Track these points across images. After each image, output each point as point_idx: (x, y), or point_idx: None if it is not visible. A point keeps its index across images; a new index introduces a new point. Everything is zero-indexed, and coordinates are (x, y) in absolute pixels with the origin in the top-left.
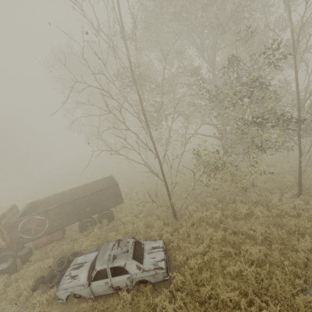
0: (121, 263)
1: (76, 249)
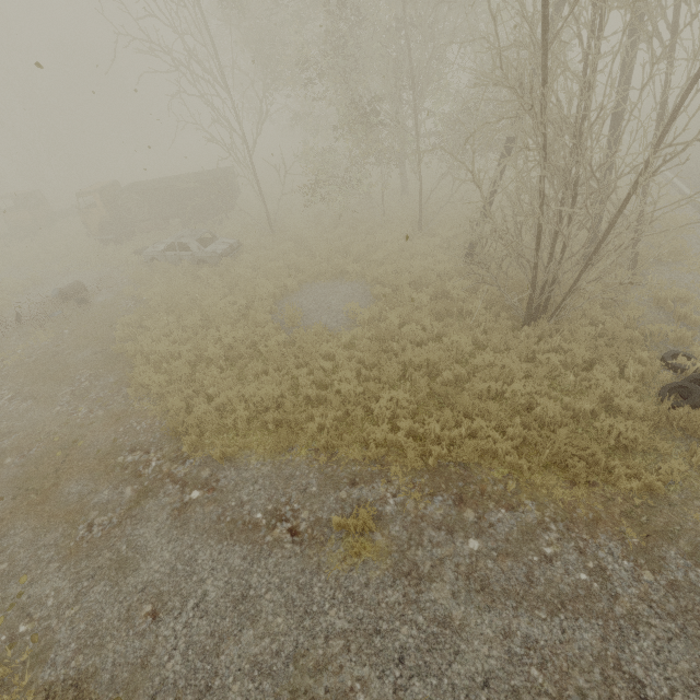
0: (186, 240)
1: None
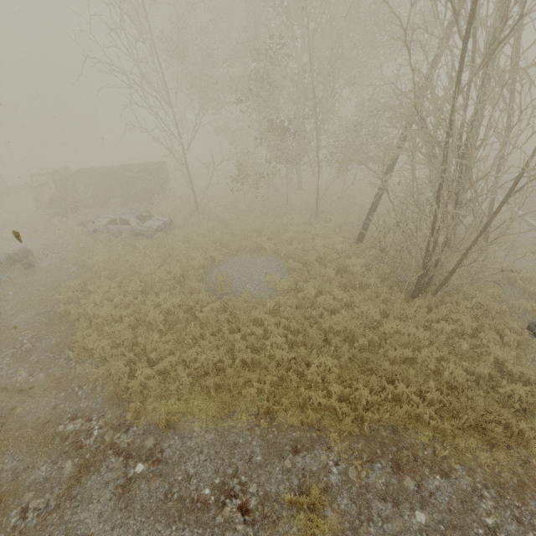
0: (127, 217)
1: None
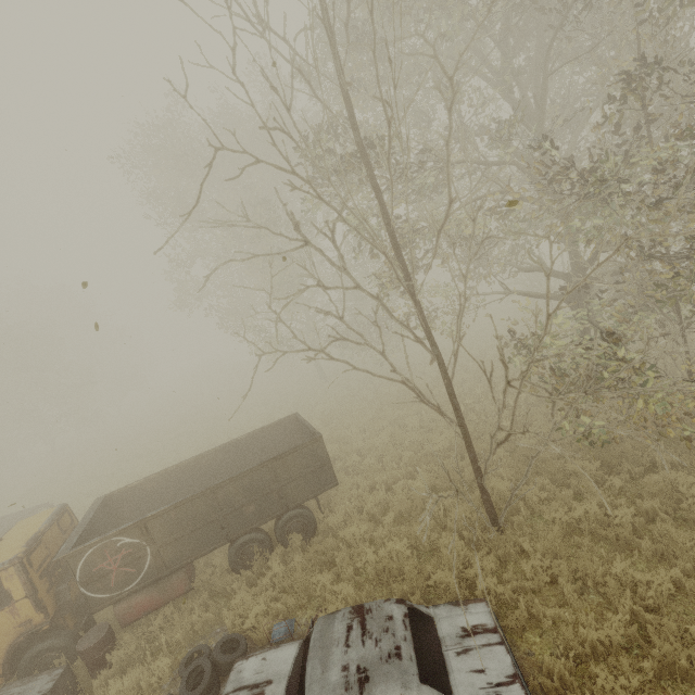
0: None
1: (230, 626)
